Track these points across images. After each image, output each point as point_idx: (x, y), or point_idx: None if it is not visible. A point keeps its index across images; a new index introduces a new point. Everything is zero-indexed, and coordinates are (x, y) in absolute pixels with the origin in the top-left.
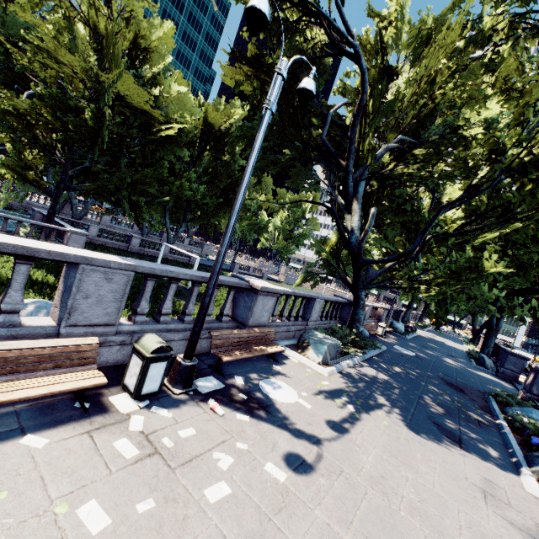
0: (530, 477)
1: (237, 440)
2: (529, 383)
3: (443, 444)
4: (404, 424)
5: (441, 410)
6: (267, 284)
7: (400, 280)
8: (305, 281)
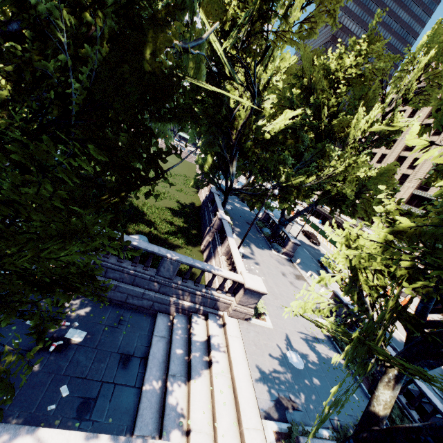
0: (273, 250)
1: (250, 264)
2: (263, 217)
3: (262, 249)
4: (255, 246)
5: (255, 237)
6: (227, 217)
7: (244, 194)
8: (197, 184)
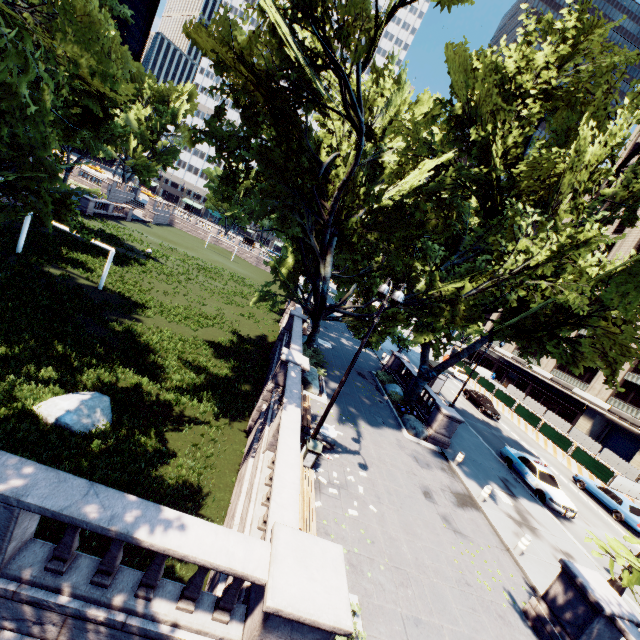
0: (405, 430)
1: (346, 468)
2: (390, 363)
3: (381, 427)
4: (367, 423)
5: (369, 402)
6: (302, 359)
7: (349, 318)
8: (264, 299)
